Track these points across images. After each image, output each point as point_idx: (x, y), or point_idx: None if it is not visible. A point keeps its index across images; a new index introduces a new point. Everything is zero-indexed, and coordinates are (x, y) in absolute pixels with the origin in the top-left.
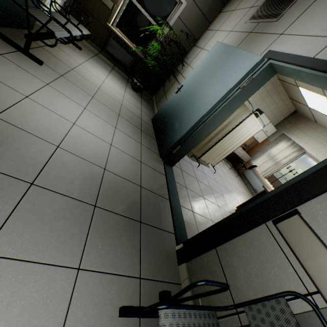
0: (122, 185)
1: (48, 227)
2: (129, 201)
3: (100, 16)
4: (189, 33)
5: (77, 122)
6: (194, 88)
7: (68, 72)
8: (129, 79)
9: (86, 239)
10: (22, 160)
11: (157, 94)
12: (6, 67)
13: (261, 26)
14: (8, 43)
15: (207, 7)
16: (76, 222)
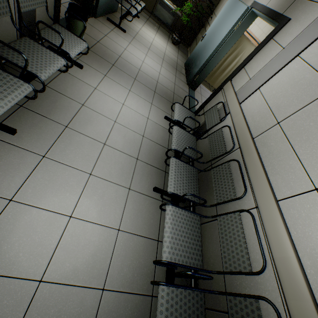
0: (165, 90)
1: (142, 91)
2: (168, 96)
3: None
4: None
5: (144, 61)
6: (211, 35)
7: (136, 35)
8: (170, 36)
9: (153, 99)
10: (130, 72)
11: (191, 46)
12: (115, 36)
13: None
14: (112, 23)
15: None
16: (149, 94)
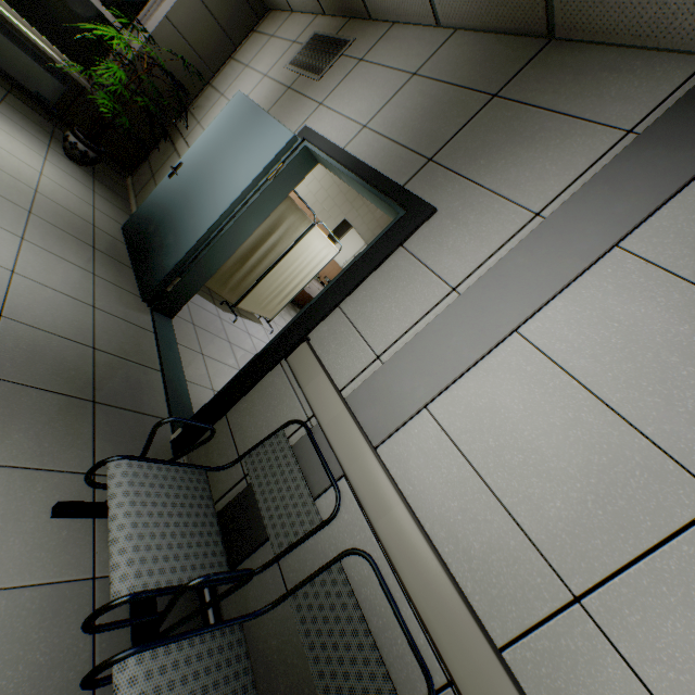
0: (48, 345)
1: None
2: (67, 371)
3: None
4: (196, 56)
5: None
6: (202, 172)
7: None
8: (57, 133)
9: None
10: None
11: (136, 175)
12: None
13: (303, 82)
14: None
15: (227, 14)
16: None
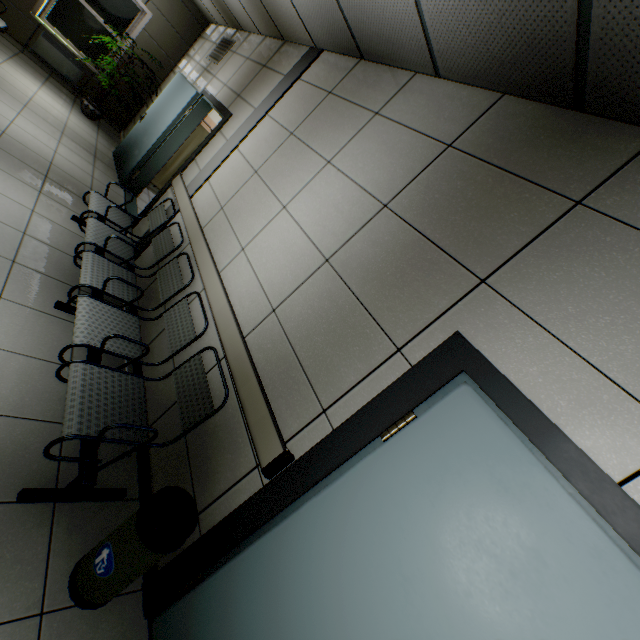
0: (71, 180)
1: (14, 168)
2: (79, 190)
3: (18, 0)
4: (164, 53)
5: (16, 122)
6: (155, 117)
7: None
8: (78, 101)
9: (43, 186)
10: None
11: (127, 130)
12: None
13: (211, 66)
14: None
15: (182, 27)
16: (34, 176)
